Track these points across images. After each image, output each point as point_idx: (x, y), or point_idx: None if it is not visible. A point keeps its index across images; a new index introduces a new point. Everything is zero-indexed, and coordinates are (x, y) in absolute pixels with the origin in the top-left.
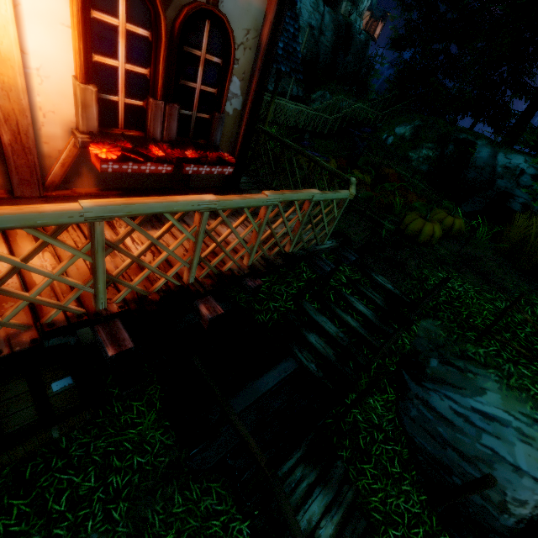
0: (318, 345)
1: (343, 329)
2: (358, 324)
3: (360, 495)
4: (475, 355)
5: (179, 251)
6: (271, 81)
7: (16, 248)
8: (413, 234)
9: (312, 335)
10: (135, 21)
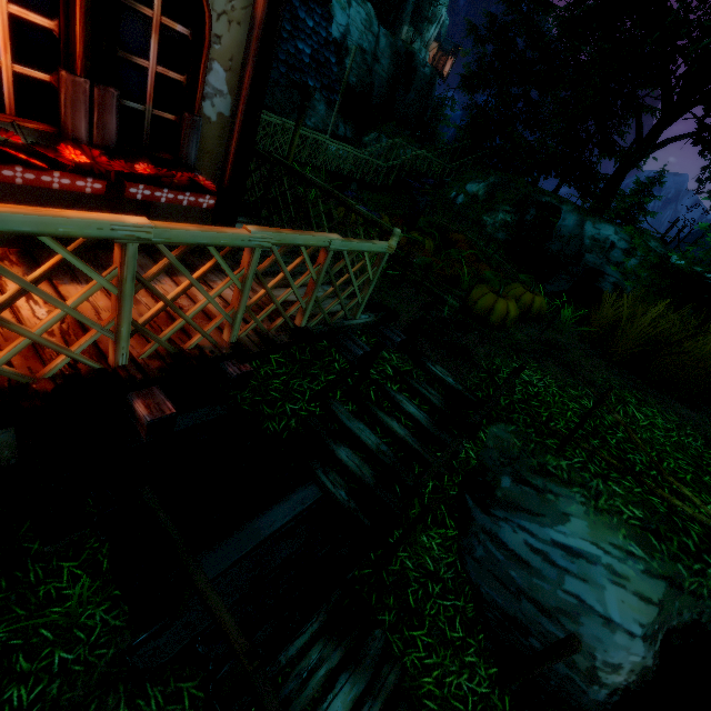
0: (350, 462)
1: (387, 439)
2: (407, 431)
3: (407, 676)
4: (556, 469)
5: None
6: (309, 115)
7: None
8: (482, 313)
9: (343, 449)
10: None
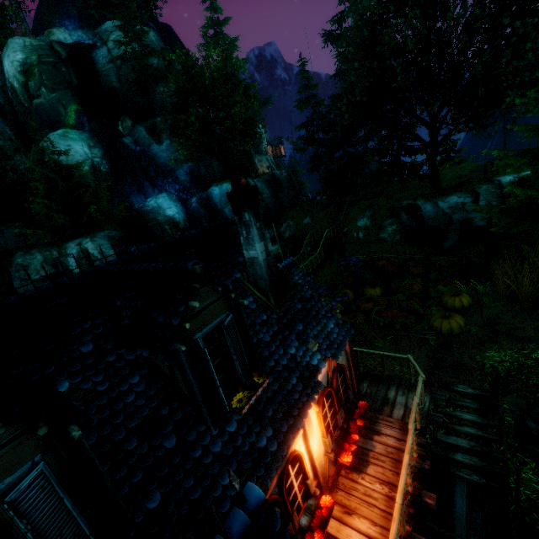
0: (465, 460)
1: (468, 437)
2: (474, 429)
3: None
4: None
5: (389, 473)
6: None
7: (351, 525)
8: (448, 332)
9: (457, 455)
10: (328, 401)
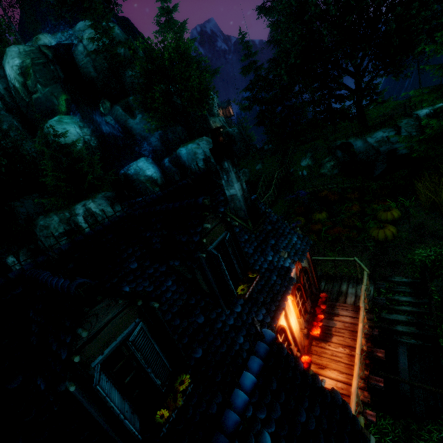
0: (405, 329)
1: (406, 313)
2: (410, 307)
3: None
4: None
5: (348, 340)
6: None
7: (324, 375)
8: (384, 239)
9: (398, 327)
10: (298, 293)
